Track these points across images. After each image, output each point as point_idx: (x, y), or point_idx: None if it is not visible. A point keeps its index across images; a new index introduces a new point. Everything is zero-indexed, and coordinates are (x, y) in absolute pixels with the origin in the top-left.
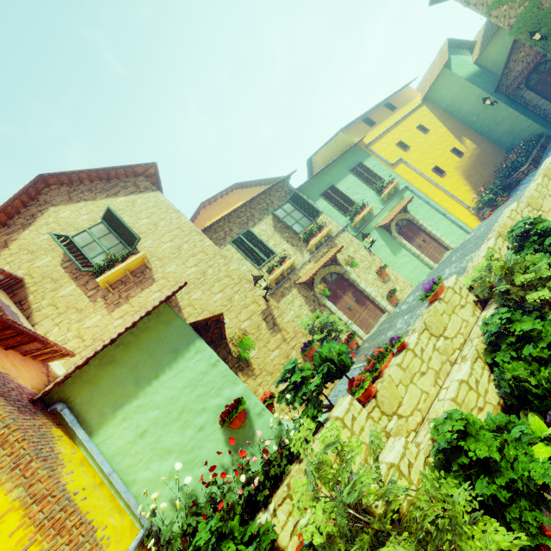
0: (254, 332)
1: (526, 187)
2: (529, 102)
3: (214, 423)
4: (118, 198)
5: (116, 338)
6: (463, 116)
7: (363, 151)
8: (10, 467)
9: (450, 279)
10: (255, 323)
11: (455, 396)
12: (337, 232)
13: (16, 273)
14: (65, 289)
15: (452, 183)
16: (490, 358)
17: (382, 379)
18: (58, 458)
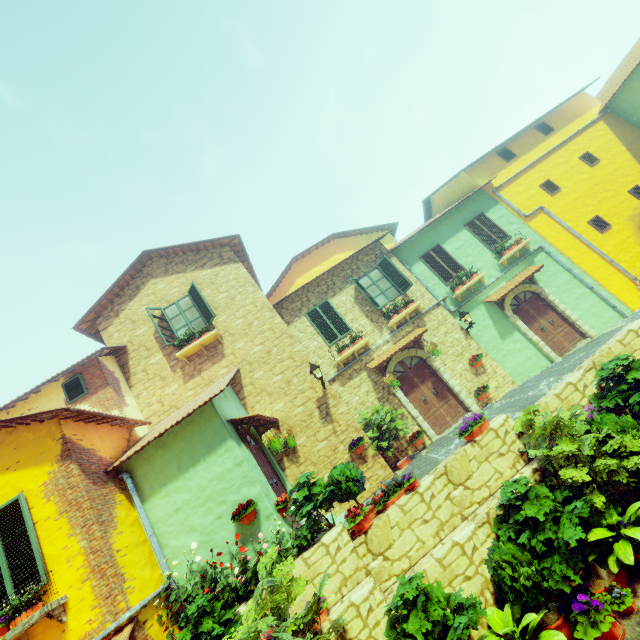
0: (306, 419)
1: None
2: None
3: (230, 515)
4: (204, 270)
5: (164, 432)
6: None
7: (489, 198)
8: (82, 525)
9: (498, 418)
10: (308, 410)
11: (442, 557)
12: (429, 307)
13: (122, 340)
14: (154, 358)
15: (617, 242)
16: (496, 528)
17: (382, 516)
18: (114, 521)
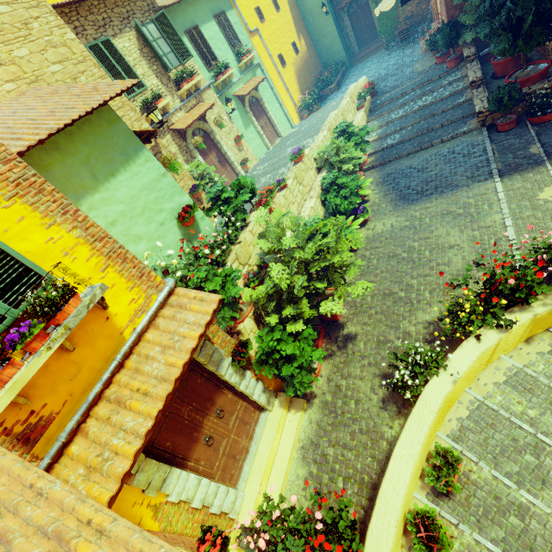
0: None
1: (333, 102)
2: (345, 28)
3: (172, 221)
4: None
5: (76, 121)
6: (305, 11)
7: None
8: (60, 212)
9: (307, 150)
10: None
11: (309, 214)
12: (205, 86)
13: None
14: None
15: (289, 78)
16: (324, 197)
17: (275, 203)
18: None
